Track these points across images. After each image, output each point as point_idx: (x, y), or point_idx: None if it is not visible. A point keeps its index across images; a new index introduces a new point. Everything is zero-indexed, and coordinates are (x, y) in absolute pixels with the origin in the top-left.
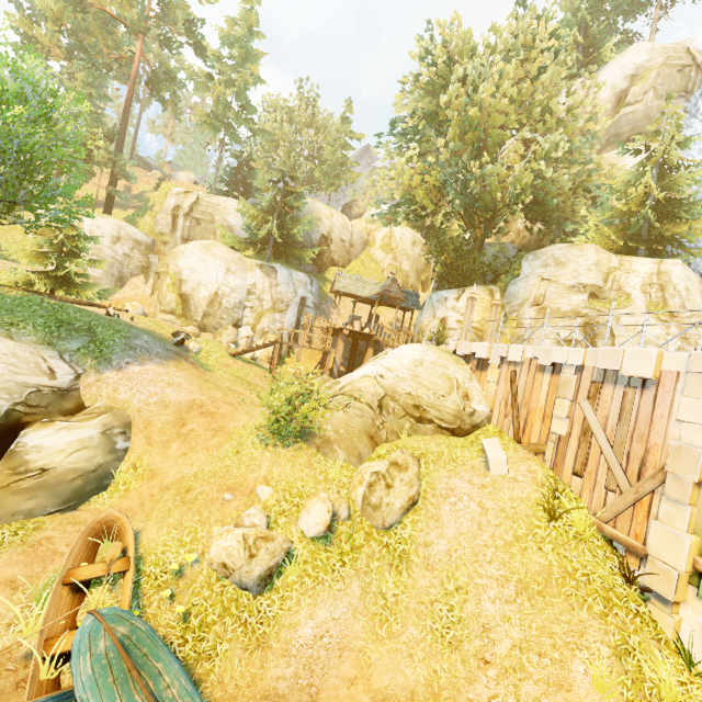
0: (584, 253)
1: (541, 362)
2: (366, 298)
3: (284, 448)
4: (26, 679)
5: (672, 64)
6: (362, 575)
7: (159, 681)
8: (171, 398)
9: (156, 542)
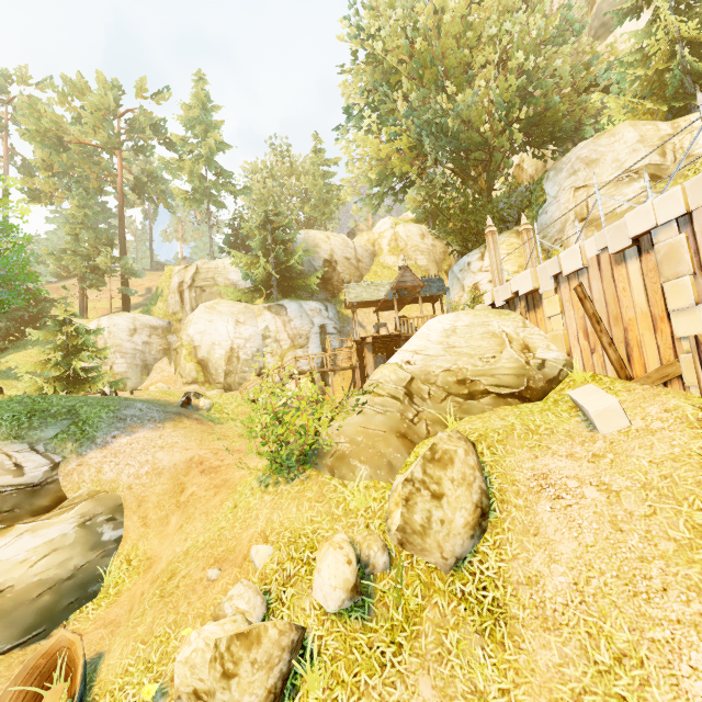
0: (618, 137)
1: (614, 248)
2: (386, 303)
3: (287, 483)
4: None
5: None
6: (433, 664)
7: None
8: (164, 463)
9: (115, 671)
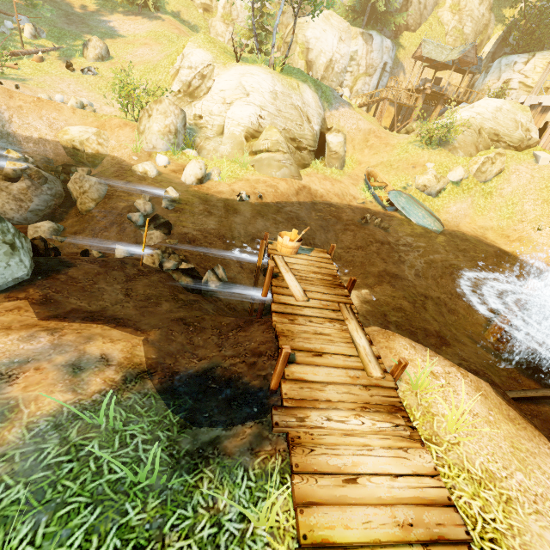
0: None
1: None
2: (438, 63)
3: (433, 150)
4: (375, 206)
5: None
6: (472, 197)
7: (423, 206)
8: (361, 127)
9: (390, 180)
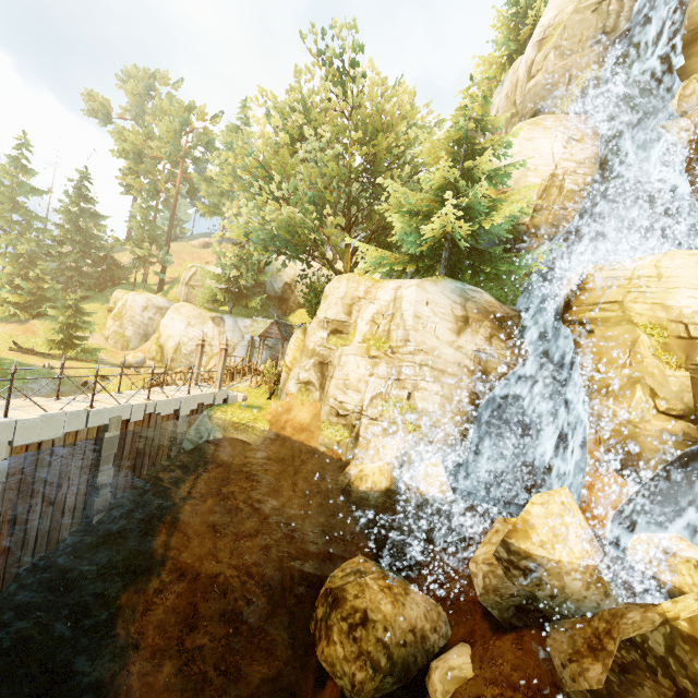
0: (339, 285)
1: None
2: None
3: None
4: None
5: (585, 6)
6: None
7: None
8: None
9: None
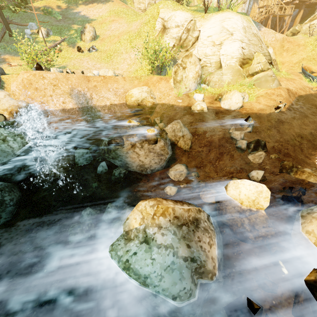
0: None
1: None
2: None
3: None
4: None
5: None
6: None
7: None
8: (278, 38)
9: None
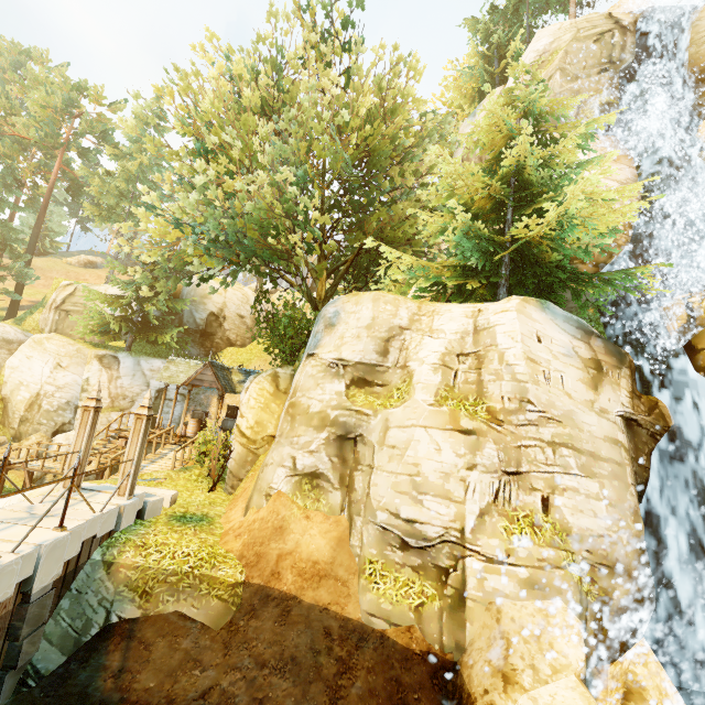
0: (358, 307)
1: None
2: None
3: None
4: None
5: (586, 35)
6: None
7: None
8: None
9: None
